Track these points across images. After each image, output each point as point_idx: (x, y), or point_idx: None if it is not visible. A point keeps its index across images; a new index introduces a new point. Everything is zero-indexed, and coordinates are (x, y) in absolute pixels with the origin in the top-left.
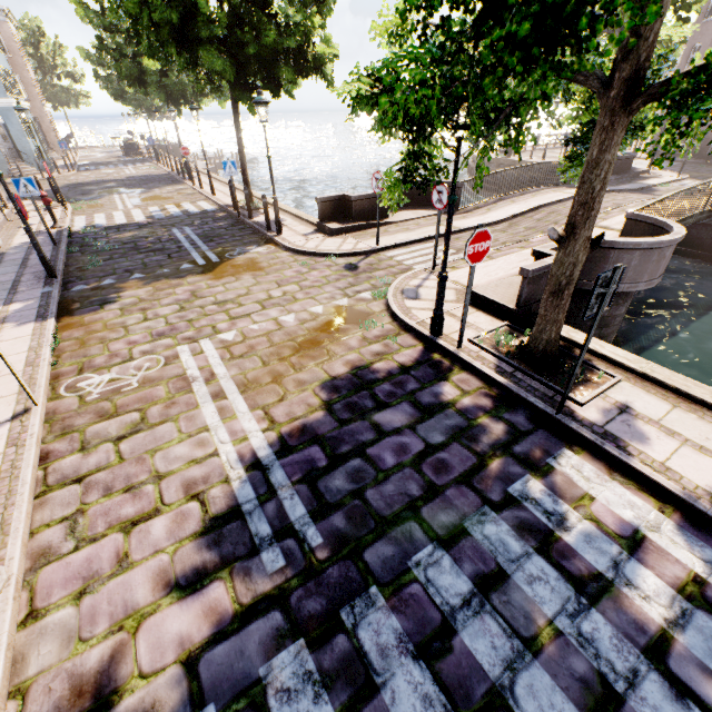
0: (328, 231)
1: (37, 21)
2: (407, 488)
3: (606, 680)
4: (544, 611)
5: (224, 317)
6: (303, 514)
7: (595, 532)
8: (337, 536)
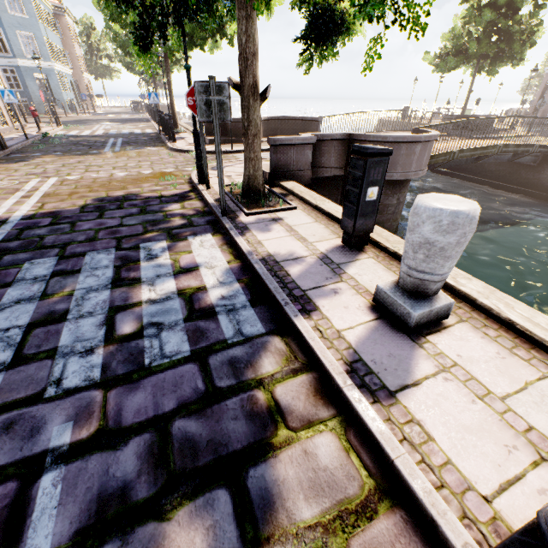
0: (207, 142)
1: (91, 20)
2: (77, 238)
3: (68, 313)
4: (77, 287)
5: (82, 171)
6: None
7: (167, 264)
8: (3, 249)
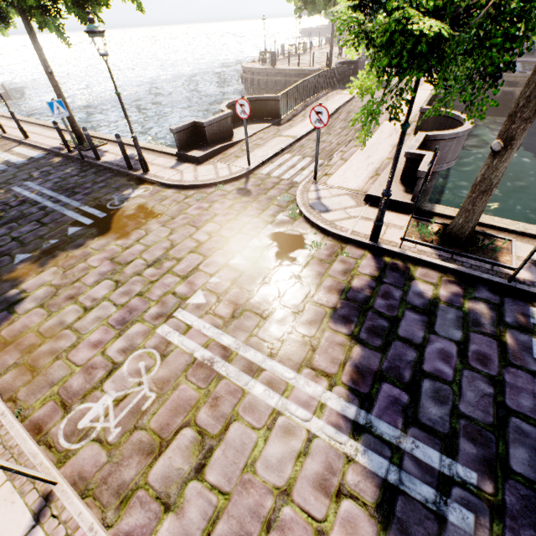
0: (193, 160)
1: None
2: (481, 389)
3: None
4: None
5: (174, 279)
6: (439, 457)
7: None
8: (481, 463)
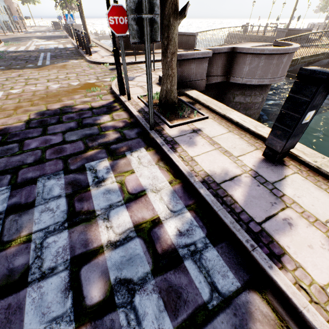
0: None
1: None
2: (26, 159)
3: (28, 272)
4: (33, 228)
5: (22, 84)
6: None
7: (115, 189)
8: None
